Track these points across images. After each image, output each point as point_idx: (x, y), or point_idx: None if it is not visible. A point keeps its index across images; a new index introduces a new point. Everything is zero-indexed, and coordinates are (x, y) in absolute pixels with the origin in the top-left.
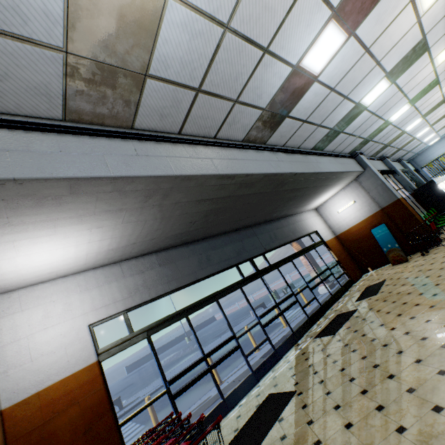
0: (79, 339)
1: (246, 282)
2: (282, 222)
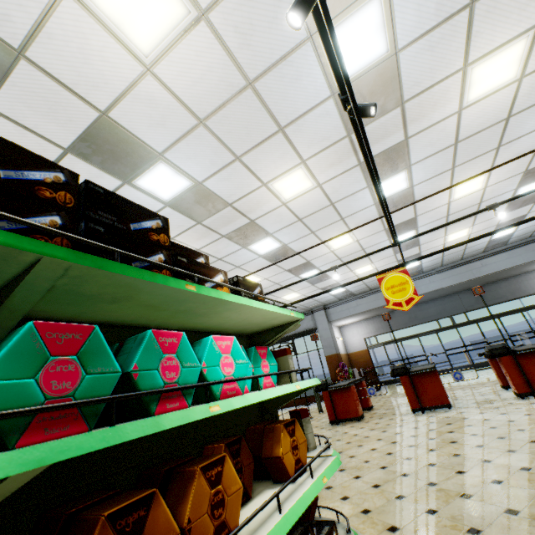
0: (361, 342)
1: (441, 330)
2: (500, 284)
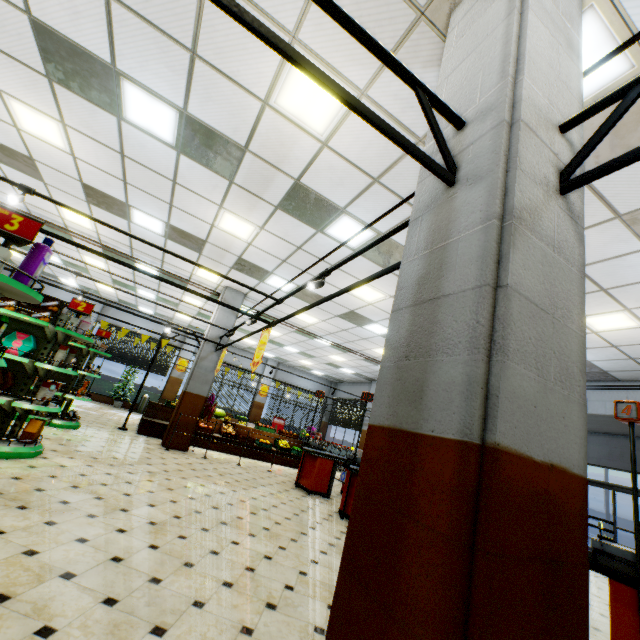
0: None
1: None
2: None
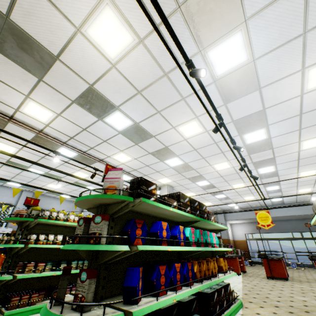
0: (243, 235)
1: (294, 239)
2: None
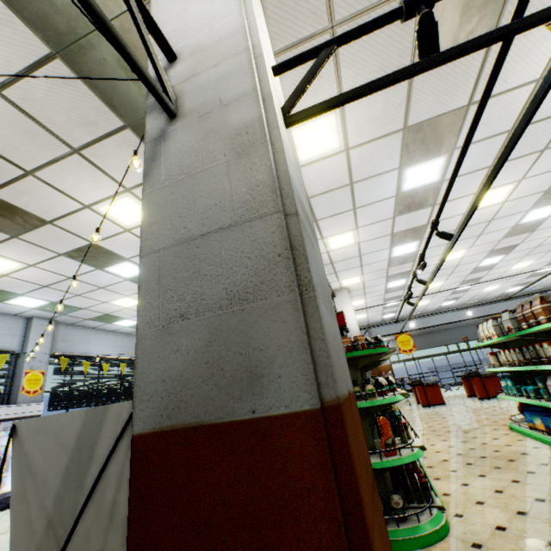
0: None
1: (449, 353)
2: None
